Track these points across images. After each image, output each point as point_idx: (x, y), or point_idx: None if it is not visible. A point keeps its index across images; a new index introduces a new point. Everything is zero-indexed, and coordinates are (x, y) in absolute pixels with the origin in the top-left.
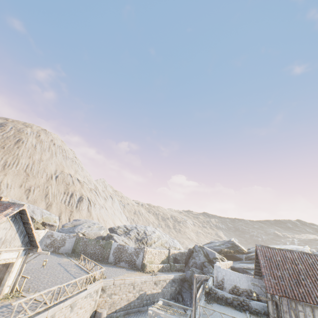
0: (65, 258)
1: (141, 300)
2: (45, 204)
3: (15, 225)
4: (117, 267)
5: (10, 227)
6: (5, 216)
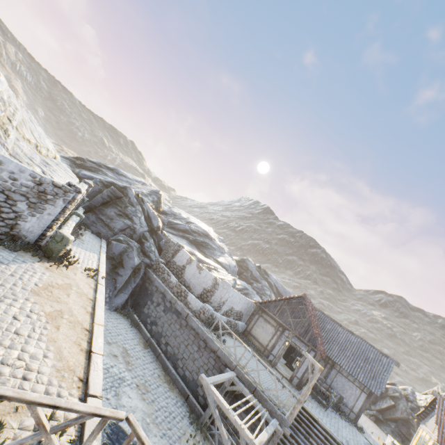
0: None
1: None
2: None
3: None
4: None
5: None
6: None
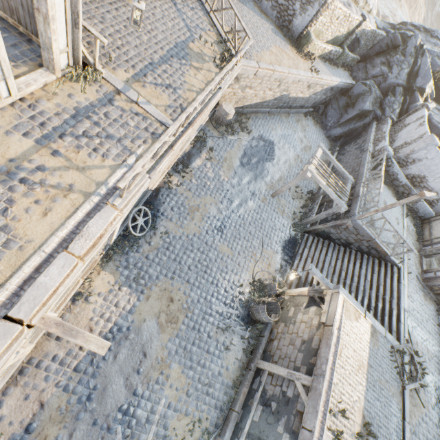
0: None
1: (278, 102)
2: None
3: None
4: (256, 10)
5: None
6: None
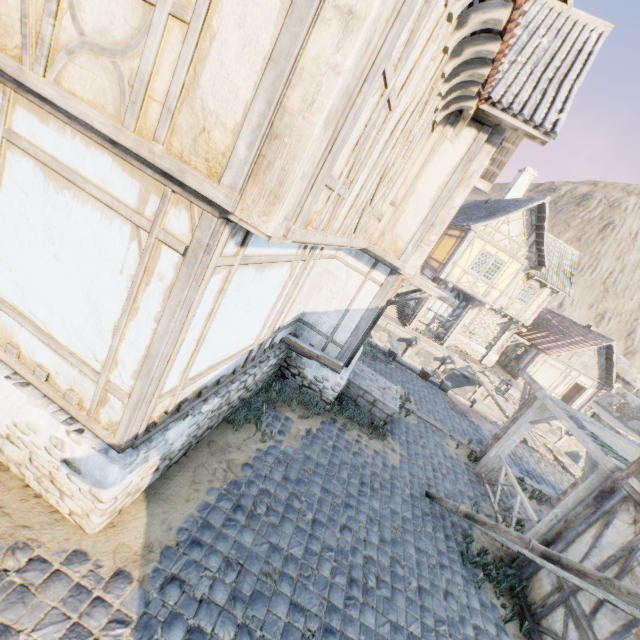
0: (635, 434)
1: None
2: (623, 348)
3: (597, 356)
4: None
5: (592, 356)
6: (594, 345)
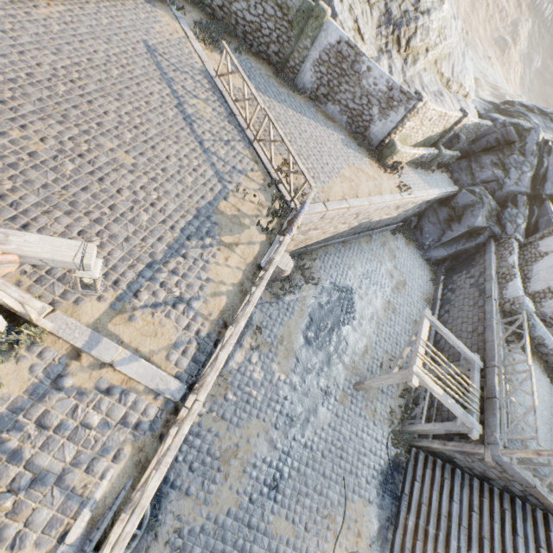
0: (165, 10)
1: (356, 229)
2: None
3: None
4: (319, 117)
5: None
6: None
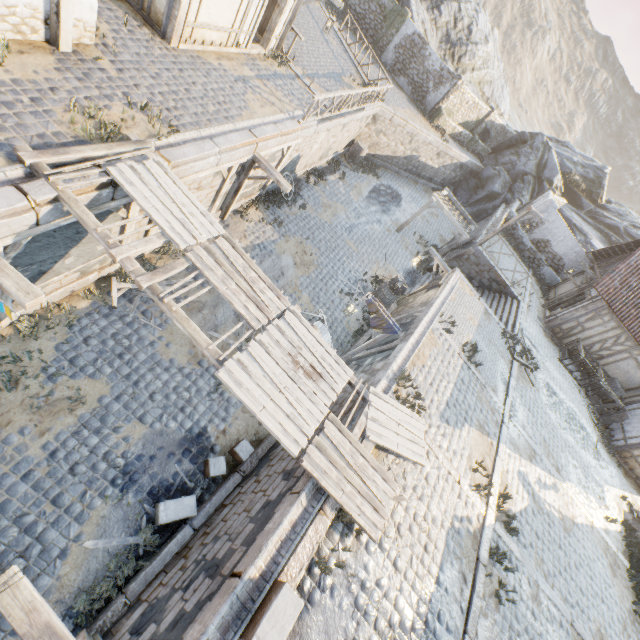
0: None
1: (408, 163)
2: None
3: None
4: (393, 82)
5: None
6: None
